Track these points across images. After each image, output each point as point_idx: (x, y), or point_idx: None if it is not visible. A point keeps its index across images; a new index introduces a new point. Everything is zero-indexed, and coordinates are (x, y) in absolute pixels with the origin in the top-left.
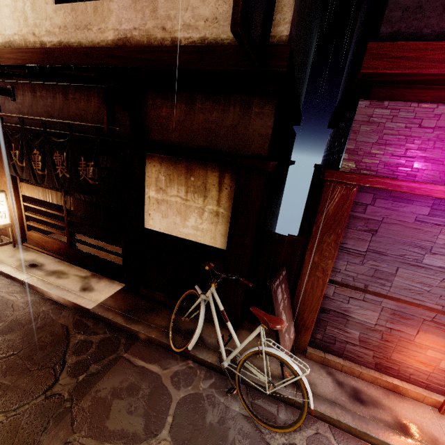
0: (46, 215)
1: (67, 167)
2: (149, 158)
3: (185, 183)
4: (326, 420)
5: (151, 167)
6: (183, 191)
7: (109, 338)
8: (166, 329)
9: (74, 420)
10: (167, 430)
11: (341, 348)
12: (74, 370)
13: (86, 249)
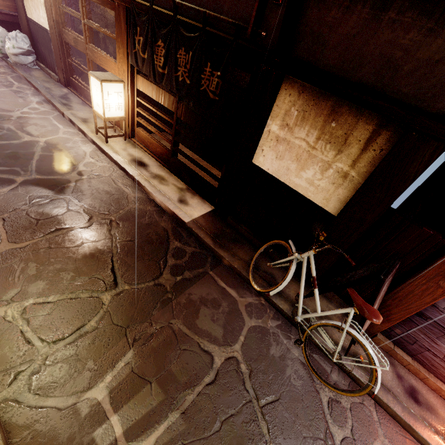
0: (151, 113)
1: (189, 70)
2: (288, 82)
3: (322, 127)
4: (374, 398)
5: (285, 96)
6: (314, 136)
7: (199, 253)
8: (247, 264)
9: (174, 309)
10: (239, 346)
11: (416, 350)
12: (173, 270)
13: (182, 160)
